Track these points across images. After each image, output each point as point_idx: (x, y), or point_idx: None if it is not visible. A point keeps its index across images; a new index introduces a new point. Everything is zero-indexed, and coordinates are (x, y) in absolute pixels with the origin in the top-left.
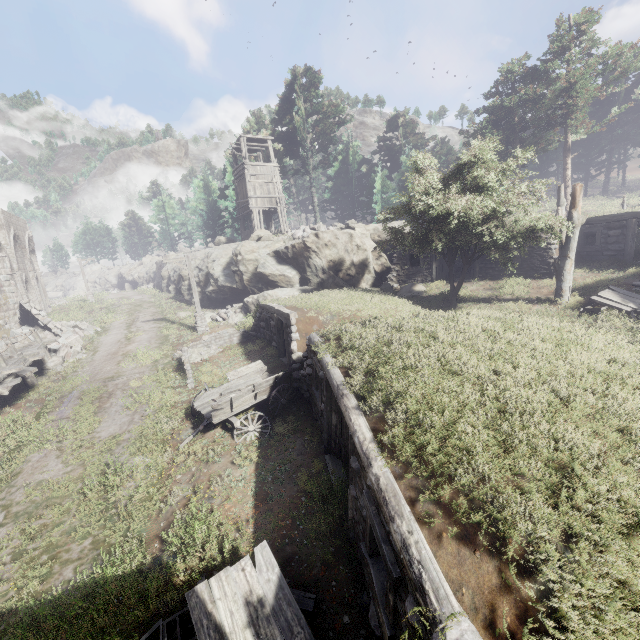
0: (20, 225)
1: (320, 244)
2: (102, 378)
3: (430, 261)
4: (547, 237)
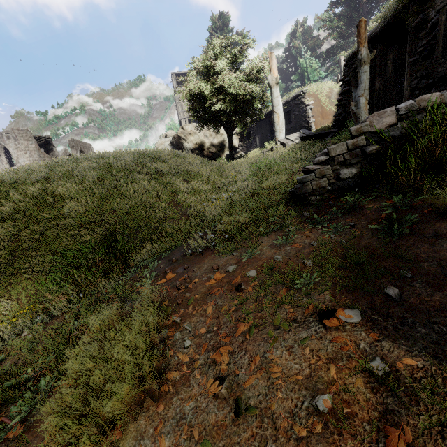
0: (86, 146)
1: (186, 133)
2: None
3: (254, 135)
4: (304, 100)
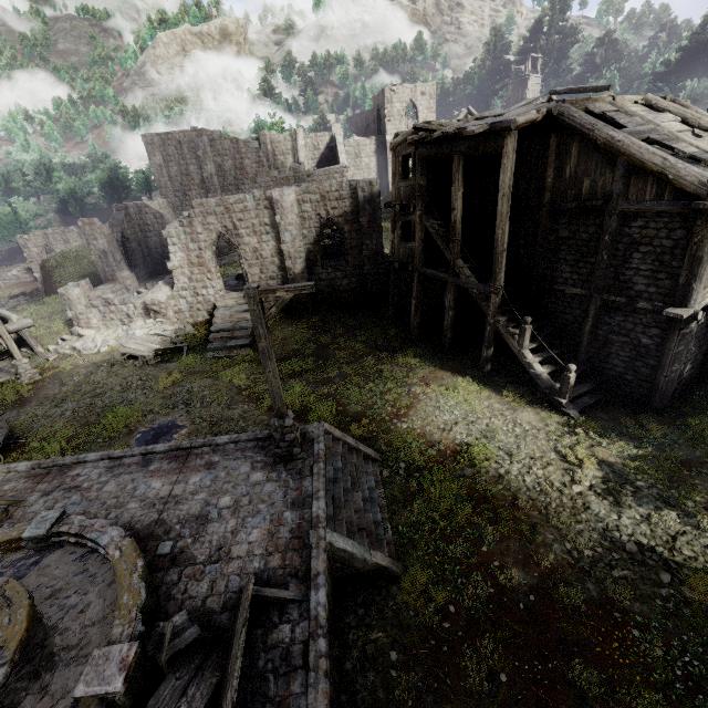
0: None
1: None
2: None
3: None
4: None
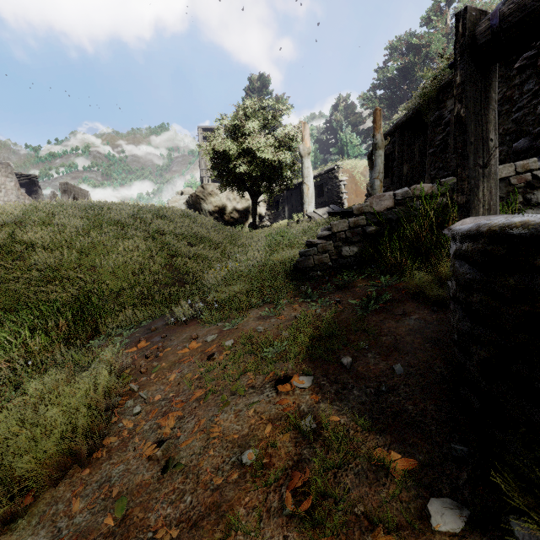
0: (82, 193)
1: (206, 193)
2: None
3: (284, 205)
4: (338, 175)
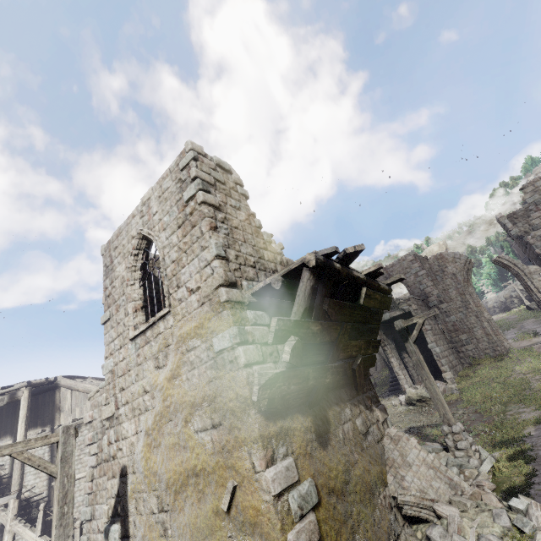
0: None
1: None
2: (500, 319)
3: None
4: None
